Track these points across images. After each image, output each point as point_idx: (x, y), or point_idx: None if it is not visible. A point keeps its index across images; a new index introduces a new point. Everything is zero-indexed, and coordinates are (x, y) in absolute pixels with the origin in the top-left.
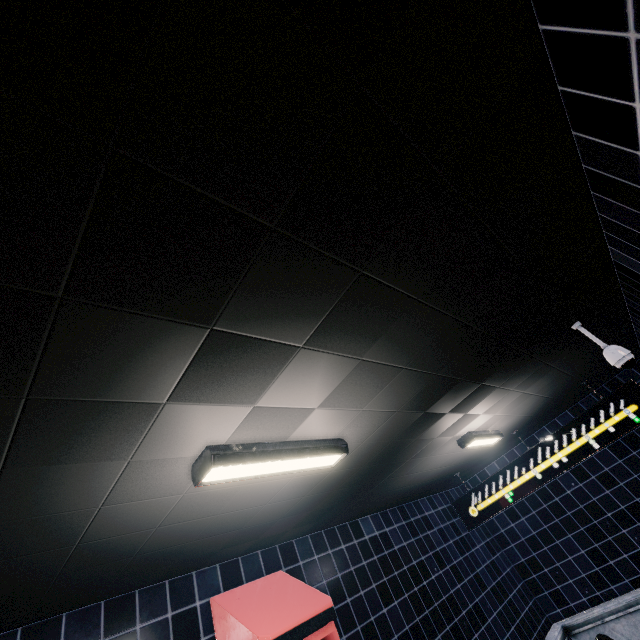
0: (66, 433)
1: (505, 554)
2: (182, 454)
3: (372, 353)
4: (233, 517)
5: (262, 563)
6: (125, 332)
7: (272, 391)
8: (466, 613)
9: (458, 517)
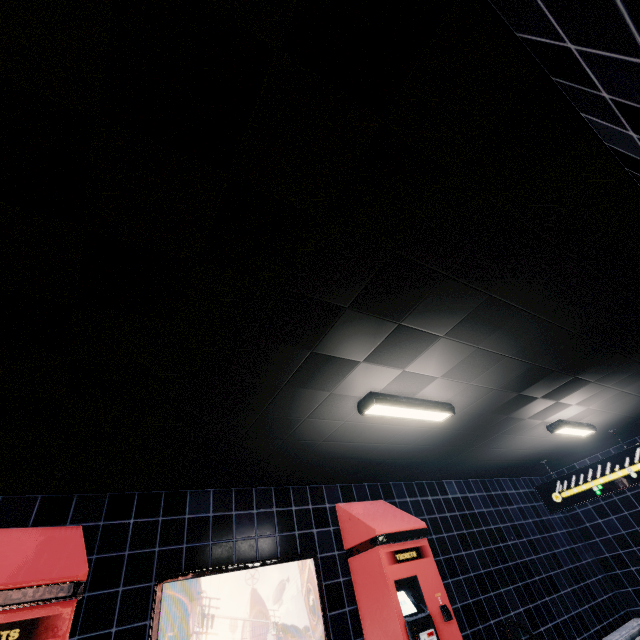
0: (315, 371)
1: (588, 546)
2: (355, 394)
3: (486, 344)
4: (362, 448)
5: (368, 492)
6: (362, 324)
7: (416, 362)
8: (539, 579)
9: (540, 502)
